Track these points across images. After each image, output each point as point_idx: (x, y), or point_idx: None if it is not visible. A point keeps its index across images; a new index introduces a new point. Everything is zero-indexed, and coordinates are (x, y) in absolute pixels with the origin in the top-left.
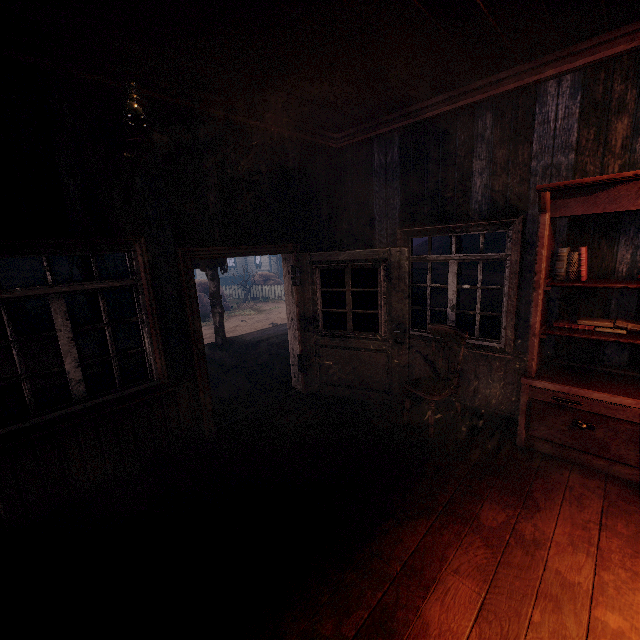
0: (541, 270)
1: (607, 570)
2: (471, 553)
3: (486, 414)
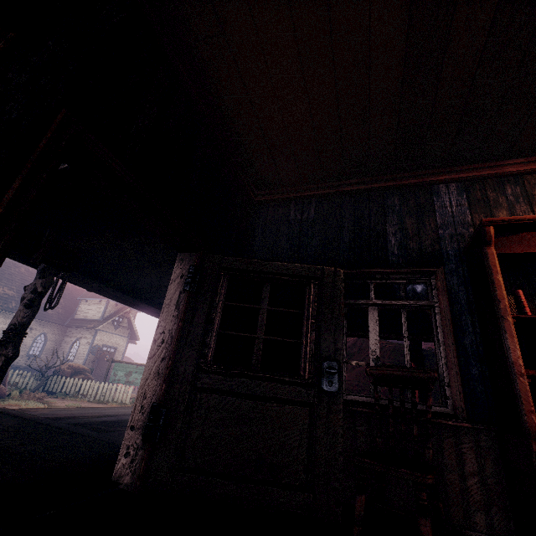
0: (504, 297)
1: None
2: None
3: None
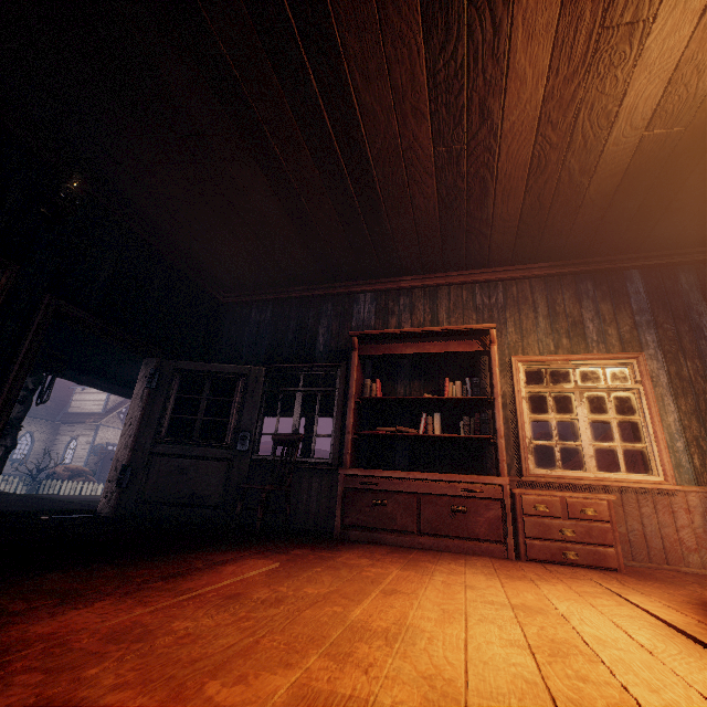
0: (353, 385)
1: (379, 561)
2: (275, 558)
3: (314, 530)
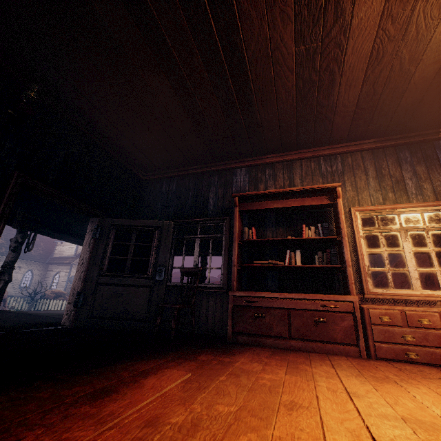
0: (236, 232)
1: (268, 365)
2: (187, 366)
3: (212, 335)
